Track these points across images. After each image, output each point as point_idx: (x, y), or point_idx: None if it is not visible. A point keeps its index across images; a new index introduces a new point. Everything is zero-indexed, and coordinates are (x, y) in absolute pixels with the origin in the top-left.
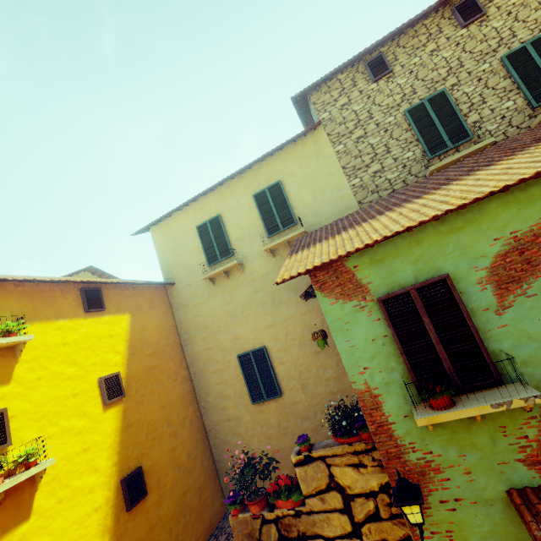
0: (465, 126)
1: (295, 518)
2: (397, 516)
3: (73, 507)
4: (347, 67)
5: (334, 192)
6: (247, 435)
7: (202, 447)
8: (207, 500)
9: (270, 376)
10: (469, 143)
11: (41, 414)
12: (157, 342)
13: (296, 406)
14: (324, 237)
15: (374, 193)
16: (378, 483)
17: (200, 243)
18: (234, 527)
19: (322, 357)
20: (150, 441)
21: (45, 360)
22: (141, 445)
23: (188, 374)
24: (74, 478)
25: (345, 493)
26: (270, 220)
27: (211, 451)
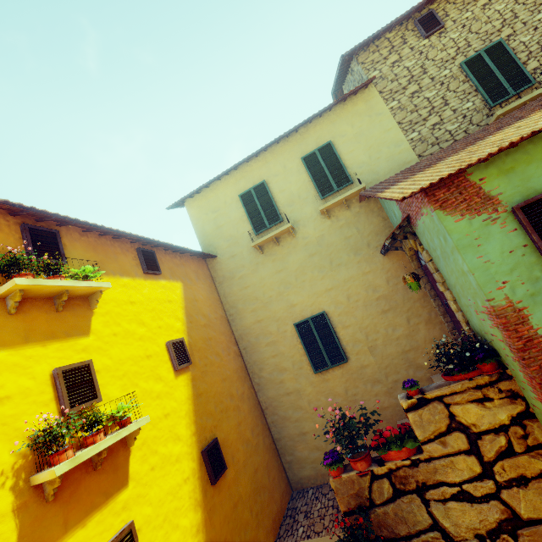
0: (526, 73)
1: (412, 468)
2: (534, 447)
3: (164, 476)
4: (395, 25)
5: (390, 148)
6: (310, 408)
7: (261, 425)
8: (274, 479)
9: (334, 342)
10: (531, 89)
11: (122, 373)
12: (208, 314)
13: (364, 370)
14: (414, 173)
15: (434, 146)
16: (508, 416)
17: (245, 211)
18: (337, 490)
19: (390, 315)
20: (218, 414)
21: (117, 316)
22: (212, 416)
23: (238, 350)
24: (161, 445)
25: (469, 432)
26: (323, 181)
27: (269, 430)
